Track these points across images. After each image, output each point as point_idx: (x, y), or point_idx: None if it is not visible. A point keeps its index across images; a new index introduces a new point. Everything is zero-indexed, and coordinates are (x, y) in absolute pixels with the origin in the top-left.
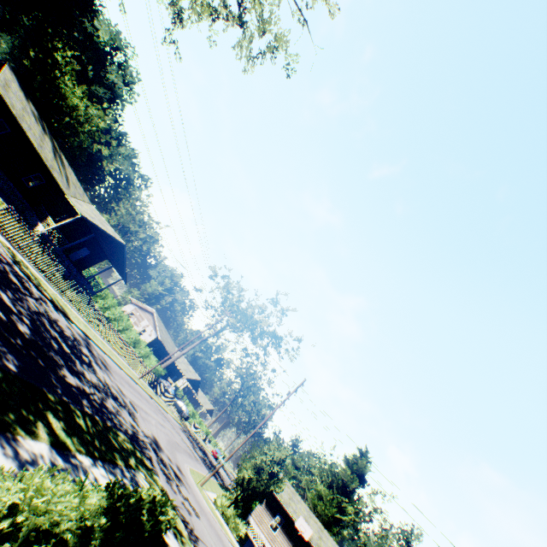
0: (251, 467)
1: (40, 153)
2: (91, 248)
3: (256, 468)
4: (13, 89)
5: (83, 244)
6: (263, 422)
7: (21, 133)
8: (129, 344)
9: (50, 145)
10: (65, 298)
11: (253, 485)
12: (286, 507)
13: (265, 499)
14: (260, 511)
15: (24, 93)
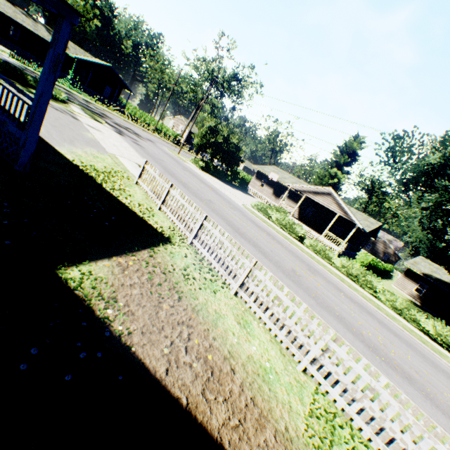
0: (196, 136)
1: (37, 34)
2: (109, 85)
3: (200, 137)
4: (2, 4)
5: (104, 85)
6: (198, 113)
7: (24, 29)
8: (158, 131)
9: (44, 29)
10: (76, 93)
11: (203, 146)
12: (264, 172)
13: (255, 176)
14: (253, 182)
15: (11, 4)
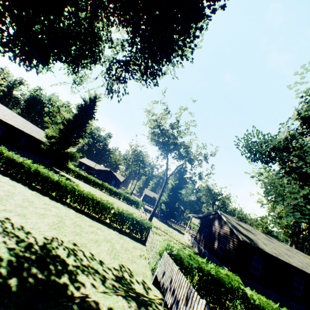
0: None
1: None
2: None
3: None
4: None
5: None
6: None
7: None
8: None
9: None
10: None
11: None
12: None
13: None
14: None
15: None
